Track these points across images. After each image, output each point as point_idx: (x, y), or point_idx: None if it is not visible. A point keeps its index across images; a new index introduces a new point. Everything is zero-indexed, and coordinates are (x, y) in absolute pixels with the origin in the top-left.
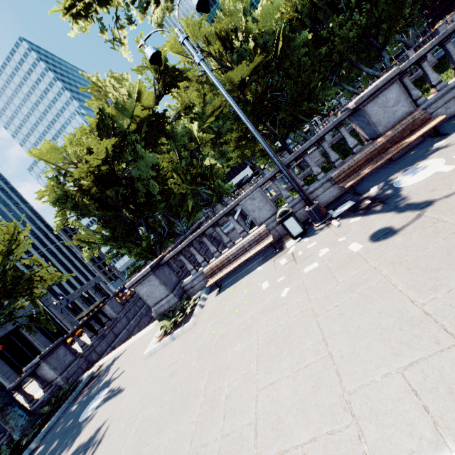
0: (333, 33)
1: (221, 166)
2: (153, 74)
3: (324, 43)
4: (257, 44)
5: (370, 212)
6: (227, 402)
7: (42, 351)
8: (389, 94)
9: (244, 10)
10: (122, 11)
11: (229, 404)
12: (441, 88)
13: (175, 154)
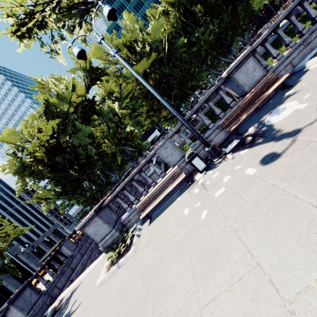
0: (199, 39)
1: (138, 131)
2: (82, 73)
3: (194, 45)
4: (151, 48)
5: (254, 144)
6: None
7: (14, 292)
8: (248, 65)
9: (140, 29)
10: (55, 31)
11: None
12: (280, 58)
13: (104, 126)
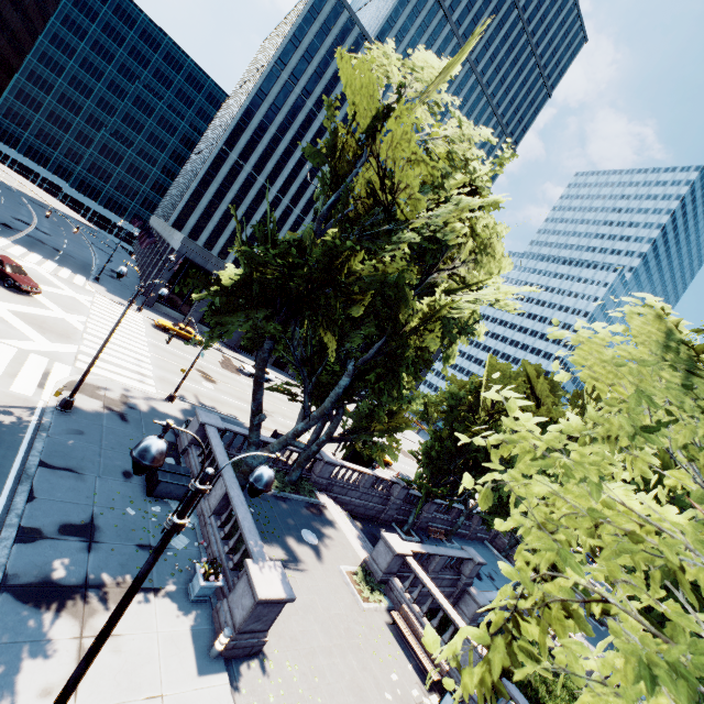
0: None
1: None
2: None
3: None
4: None
5: None
6: (333, 664)
7: None
8: None
9: None
10: None
11: (332, 665)
12: None
13: None
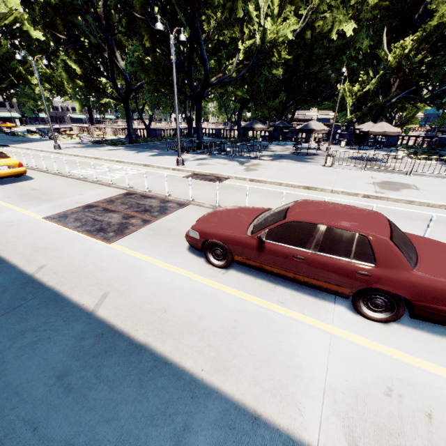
0: None
1: None
2: None
3: None
4: None
5: None
6: None
7: None
8: None
9: None
10: None
11: None
12: None
13: None
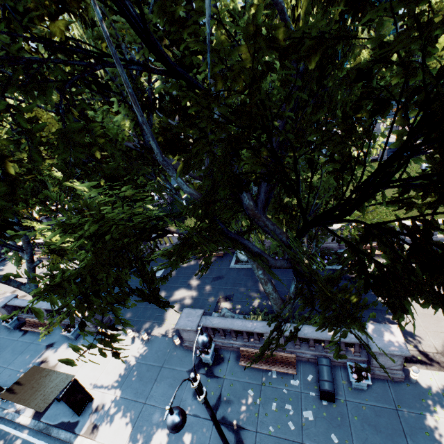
0: None
1: None
2: None
3: None
4: None
5: None
6: None
7: None
8: None
9: None
10: None
11: None
12: None
13: None
